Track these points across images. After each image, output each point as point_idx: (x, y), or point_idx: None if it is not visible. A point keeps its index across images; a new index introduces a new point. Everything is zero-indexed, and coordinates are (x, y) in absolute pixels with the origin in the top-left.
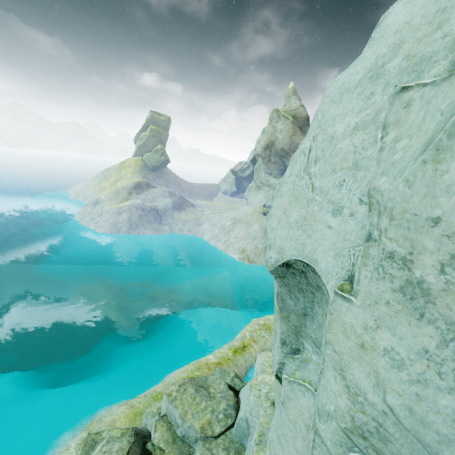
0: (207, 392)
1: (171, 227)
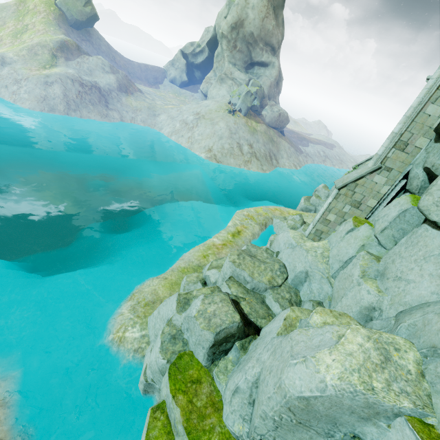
0: (257, 259)
1: (121, 114)
